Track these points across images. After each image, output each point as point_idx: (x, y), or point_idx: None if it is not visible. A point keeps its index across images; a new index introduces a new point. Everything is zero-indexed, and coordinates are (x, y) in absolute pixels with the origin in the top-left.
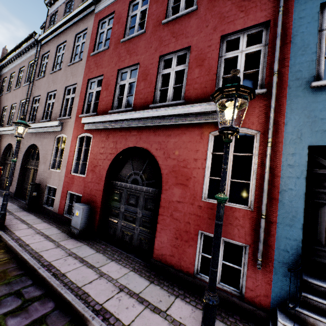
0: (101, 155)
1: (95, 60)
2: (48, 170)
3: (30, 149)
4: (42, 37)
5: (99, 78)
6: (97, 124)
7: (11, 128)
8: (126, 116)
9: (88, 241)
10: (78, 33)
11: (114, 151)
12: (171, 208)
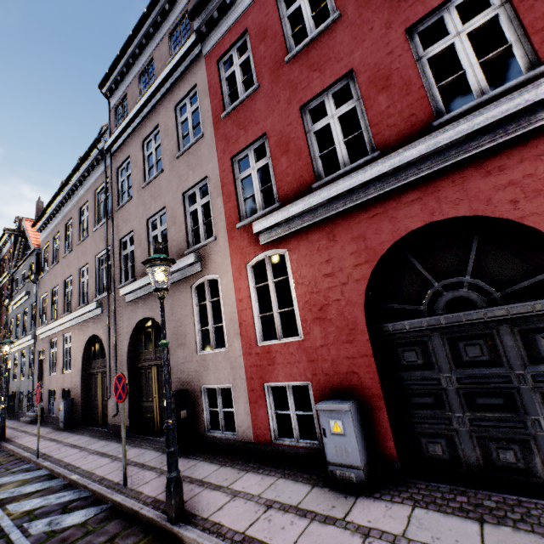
0: (330, 278)
1: (235, 120)
2: (196, 356)
3: (137, 331)
4: (111, 142)
5: (254, 146)
6: (291, 221)
7: (92, 305)
8: (381, 168)
9: (405, 495)
10: (179, 102)
11: (367, 256)
12: None
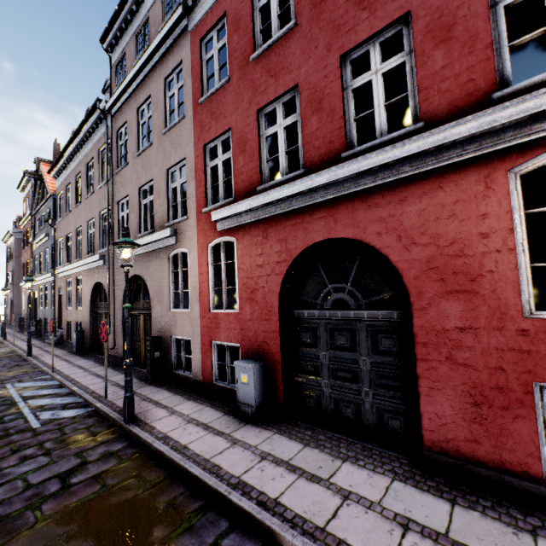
0: (261, 269)
1: (209, 109)
2: (169, 312)
3: (131, 284)
4: (111, 104)
5: (222, 138)
6: (239, 216)
7: (96, 257)
8: (299, 188)
9: (277, 426)
10: (168, 76)
11: (286, 256)
12: (446, 343)
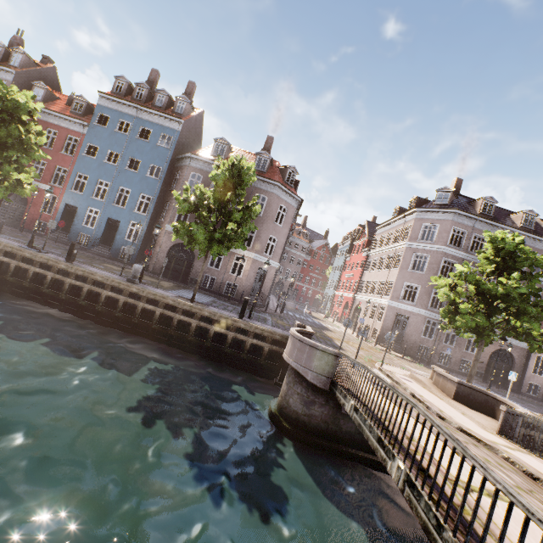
0: None
1: None
2: None
3: None
4: None
5: None
6: None
7: None
8: None
9: None
10: None
11: None
12: (30, 212)
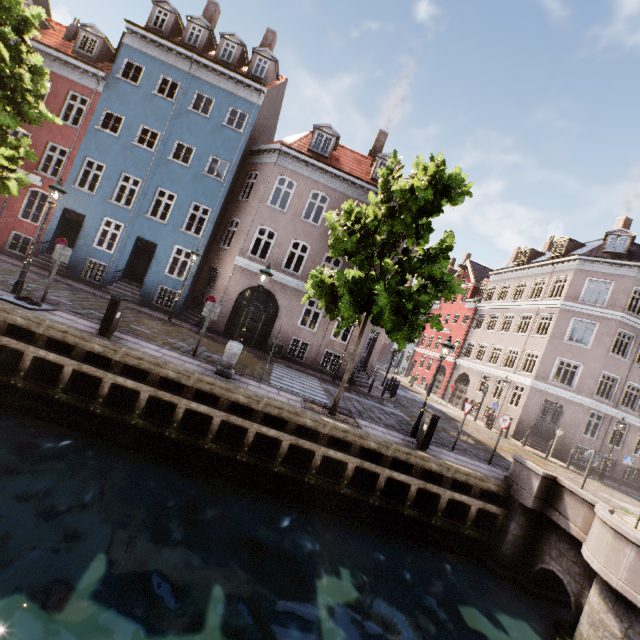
0: None
1: None
2: None
3: None
4: None
5: None
6: None
7: None
8: None
9: None
10: None
11: None
12: None
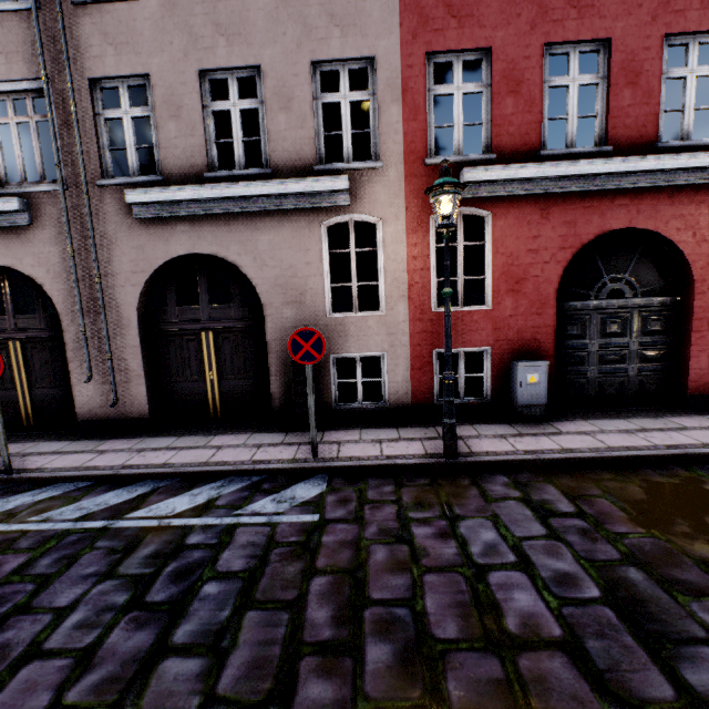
0: (534, 255)
1: None
2: (325, 318)
3: (156, 274)
4: None
5: (466, 56)
6: (509, 183)
7: None
8: (619, 167)
9: (570, 417)
10: None
11: (573, 242)
12: None
